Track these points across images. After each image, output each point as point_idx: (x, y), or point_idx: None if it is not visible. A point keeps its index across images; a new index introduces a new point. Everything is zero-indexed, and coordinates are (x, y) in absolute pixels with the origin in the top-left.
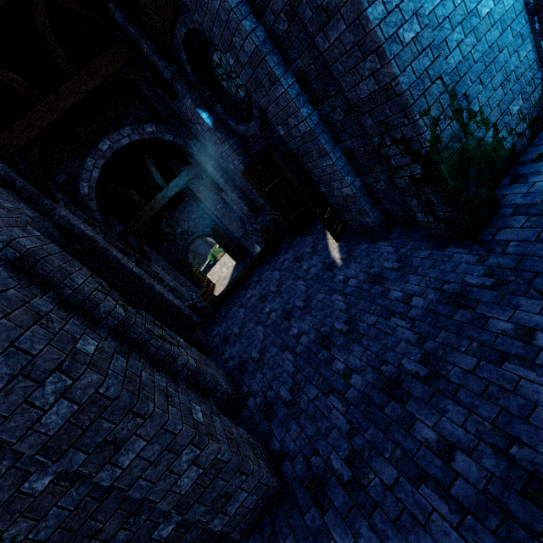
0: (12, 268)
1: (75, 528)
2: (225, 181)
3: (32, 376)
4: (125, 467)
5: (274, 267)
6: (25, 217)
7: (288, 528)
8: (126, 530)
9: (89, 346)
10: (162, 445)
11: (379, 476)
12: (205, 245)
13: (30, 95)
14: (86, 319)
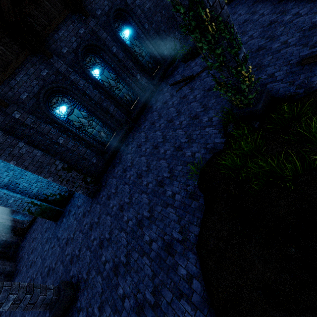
0: None
1: None
2: None
3: None
4: None
5: None
6: None
7: None
8: None
9: None
10: None
11: None
12: None
13: None
14: None
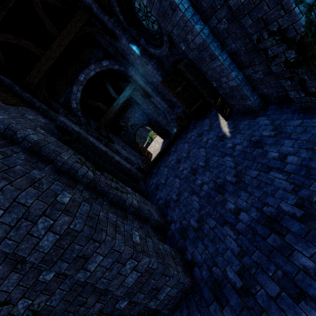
0: (28, 152)
1: (71, 300)
2: (152, 90)
3: (29, 219)
4: (92, 271)
5: (185, 141)
6: (40, 123)
7: (198, 312)
8: (100, 303)
9: (65, 198)
10: (113, 258)
11: (264, 288)
12: (146, 131)
13: (37, 52)
14: (71, 180)
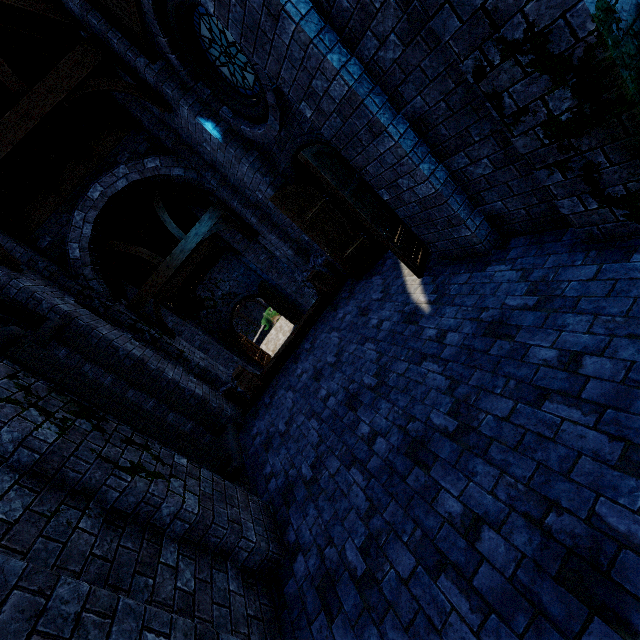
0: None
1: None
2: (258, 220)
3: None
4: None
5: (331, 327)
6: None
7: None
8: None
9: None
10: None
11: None
12: (260, 309)
13: None
14: None
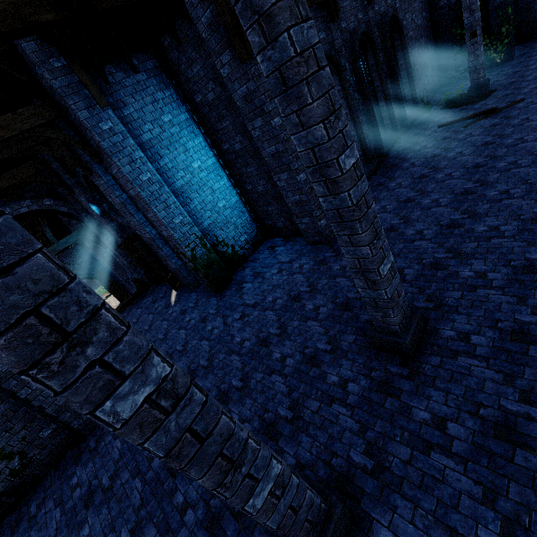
0: None
1: None
2: (109, 243)
3: None
4: (34, 389)
5: (139, 306)
6: None
7: None
8: (26, 430)
9: None
10: None
11: None
12: (91, 284)
13: None
14: None
